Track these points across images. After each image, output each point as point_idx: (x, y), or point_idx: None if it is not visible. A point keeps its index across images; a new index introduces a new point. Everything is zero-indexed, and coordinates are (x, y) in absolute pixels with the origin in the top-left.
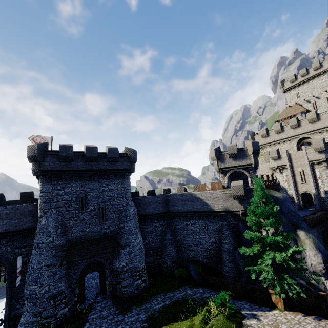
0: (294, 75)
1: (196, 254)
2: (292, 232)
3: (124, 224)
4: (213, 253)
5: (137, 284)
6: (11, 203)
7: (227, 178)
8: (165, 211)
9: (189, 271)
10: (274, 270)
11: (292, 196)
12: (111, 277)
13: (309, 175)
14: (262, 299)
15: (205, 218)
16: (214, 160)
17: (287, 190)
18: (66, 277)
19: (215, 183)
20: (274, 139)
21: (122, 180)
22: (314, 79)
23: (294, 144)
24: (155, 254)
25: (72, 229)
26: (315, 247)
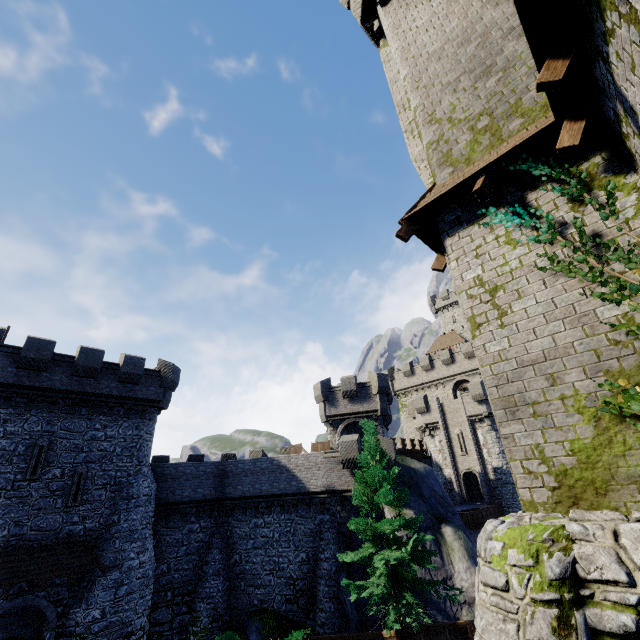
0: (447, 291)
1: (268, 595)
2: (435, 530)
3: (121, 515)
4: (302, 587)
5: None
6: None
7: (339, 433)
8: (217, 497)
9: (248, 637)
10: (394, 591)
11: (451, 479)
12: None
13: (470, 439)
14: None
15: (292, 508)
16: (320, 401)
17: (443, 469)
18: None
19: (318, 443)
20: (423, 380)
21: (140, 420)
22: None
23: (449, 390)
24: (176, 602)
25: None
26: (468, 555)
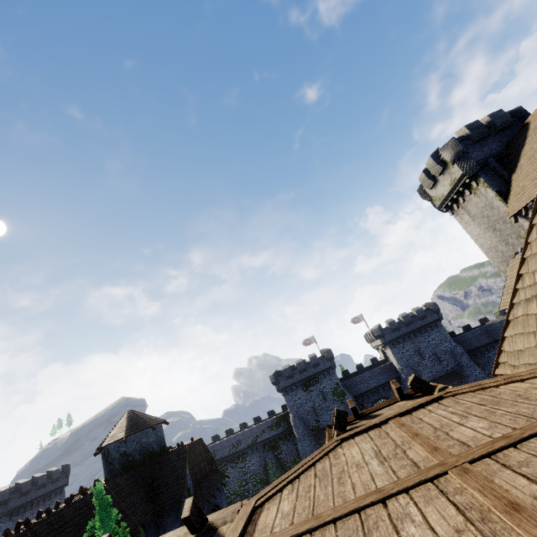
0: None
1: None
2: None
3: (458, 361)
4: None
5: None
6: (370, 367)
7: None
8: (491, 341)
9: None
10: None
11: None
12: None
13: None
14: None
15: None
16: None
17: None
18: None
19: None
20: None
21: (437, 328)
22: None
23: None
24: None
25: (423, 372)
26: None
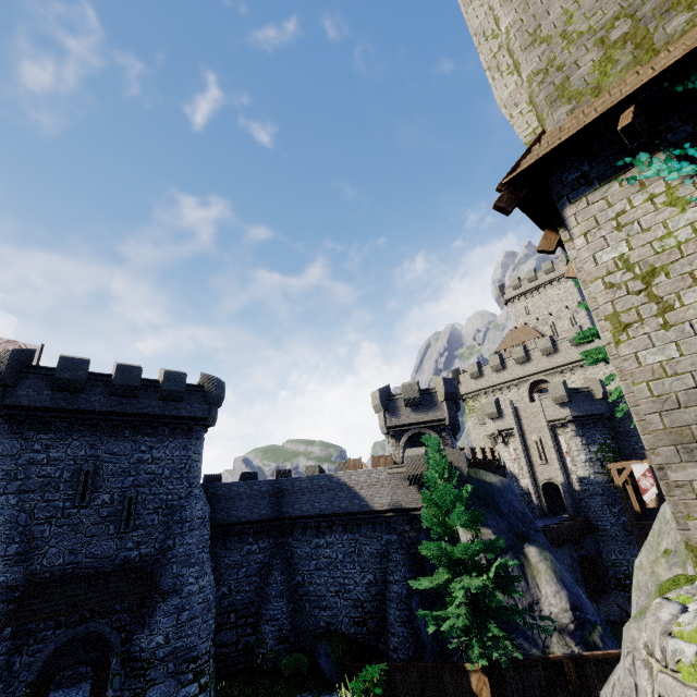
0: (518, 279)
1: (334, 617)
2: (517, 550)
3: (175, 539)
4: (371, 609)
5: (187, 694)
6: None
7: (402, 446)
8: (274, 517)
9: (317, 660)
10: (476, 621)
11: (529, 491)
12: (124, 677)
13: (550, 447)
14: (456, 690)
15: (355, 527)
16: (379, 411)
17: (519, 479)
18: (2, 675)
19: (380, 457)
20: (493, 382)
21: (186, 440)
22: (549, 287)
23: (524, 392)
24: (240, 624)
25: (46, 548)
26: (557, 578)
